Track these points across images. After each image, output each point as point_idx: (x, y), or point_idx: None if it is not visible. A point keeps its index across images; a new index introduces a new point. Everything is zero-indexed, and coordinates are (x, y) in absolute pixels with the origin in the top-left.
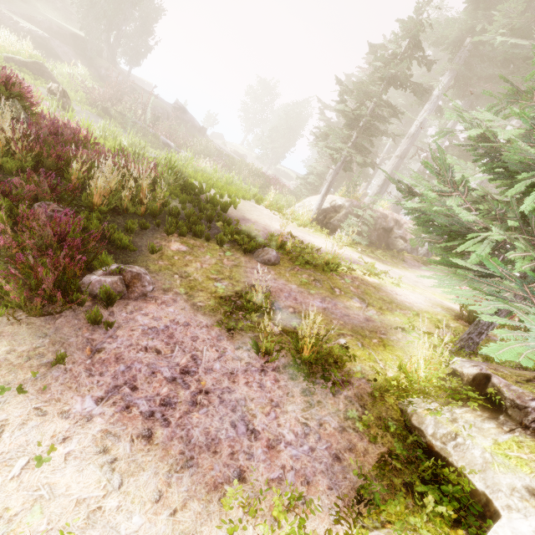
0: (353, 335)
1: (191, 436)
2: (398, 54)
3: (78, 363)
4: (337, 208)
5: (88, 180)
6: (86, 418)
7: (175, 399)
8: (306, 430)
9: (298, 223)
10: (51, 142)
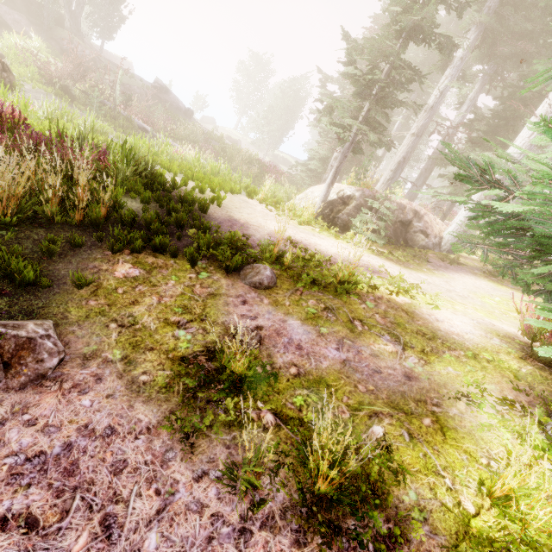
0: (392, 415)
1: None
2: None
3: None
4: (345, 199)
5: None
6: None
7: None
8: None
9: (300, 221)
10: None
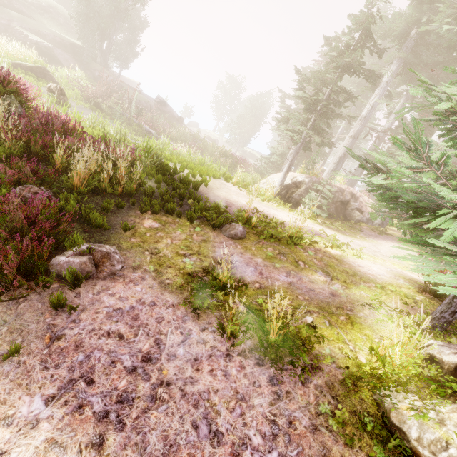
0: (319, 312)
1: (147, 443)
2: (351, 45)
3: (33, 354)
4: (298, 184)
5: (72, 164)
6: (31, 424)
7: (133, 394)
8: (274, 430)
9: (263, 198)
10: (41, 131)
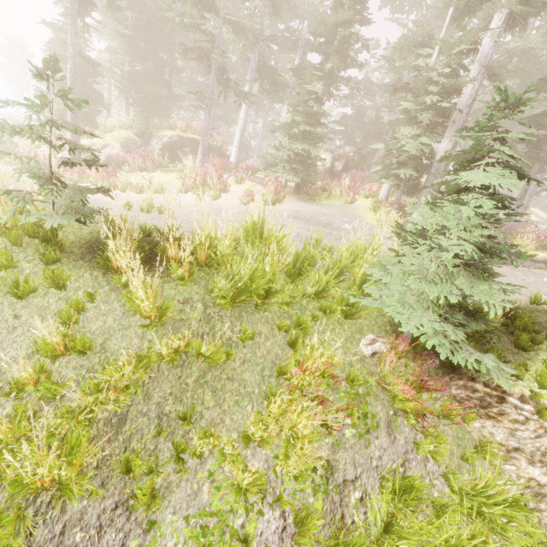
0: None
1: None
2: None
3: None
4: None
5: None
6: None
7: None
8: None
9: None
10: None
